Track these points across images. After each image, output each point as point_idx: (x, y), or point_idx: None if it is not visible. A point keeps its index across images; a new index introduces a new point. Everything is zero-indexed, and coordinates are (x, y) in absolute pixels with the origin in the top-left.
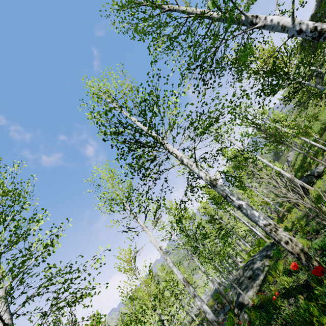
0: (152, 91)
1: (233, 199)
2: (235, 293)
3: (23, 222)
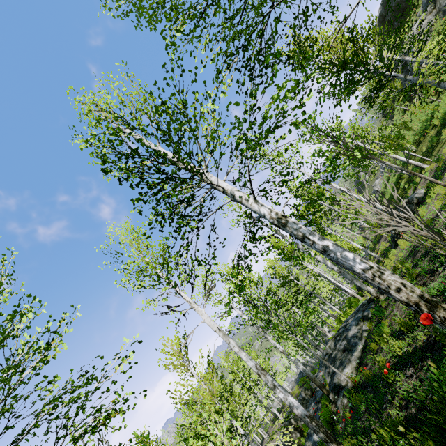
0: (174, 94)
1: (314, 240)
2: (327, 373)
3: (3, 321)
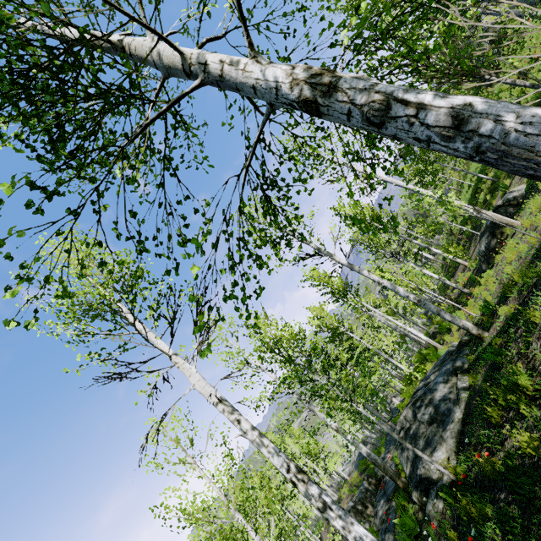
0: None
1: (422, 100)
2: (404, 458)
3: None
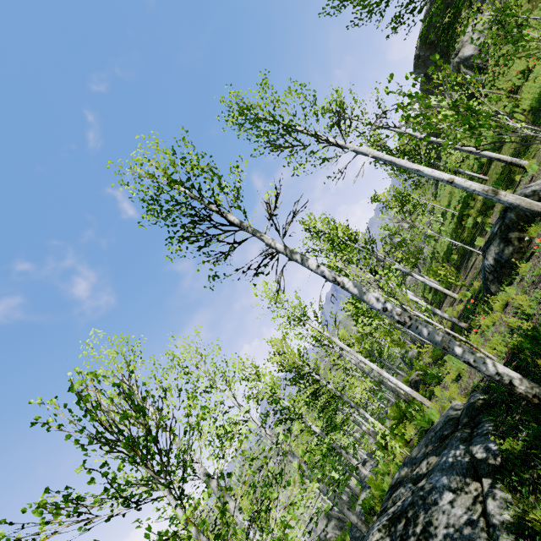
0: None
1: None
2: None
3: None
